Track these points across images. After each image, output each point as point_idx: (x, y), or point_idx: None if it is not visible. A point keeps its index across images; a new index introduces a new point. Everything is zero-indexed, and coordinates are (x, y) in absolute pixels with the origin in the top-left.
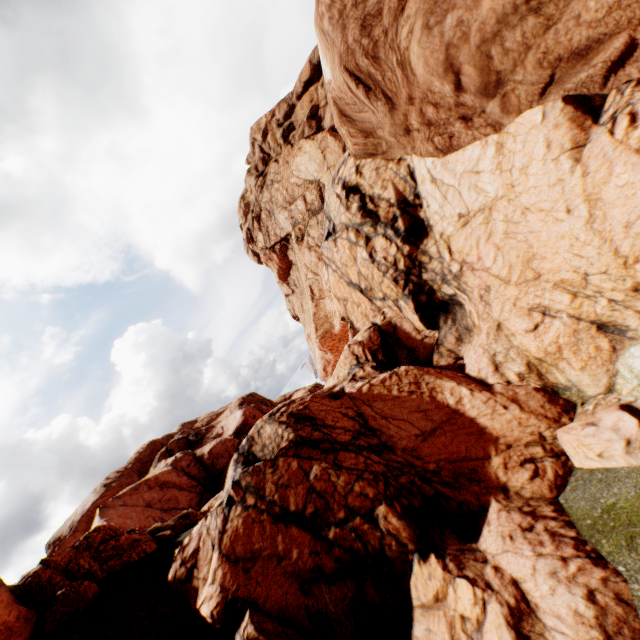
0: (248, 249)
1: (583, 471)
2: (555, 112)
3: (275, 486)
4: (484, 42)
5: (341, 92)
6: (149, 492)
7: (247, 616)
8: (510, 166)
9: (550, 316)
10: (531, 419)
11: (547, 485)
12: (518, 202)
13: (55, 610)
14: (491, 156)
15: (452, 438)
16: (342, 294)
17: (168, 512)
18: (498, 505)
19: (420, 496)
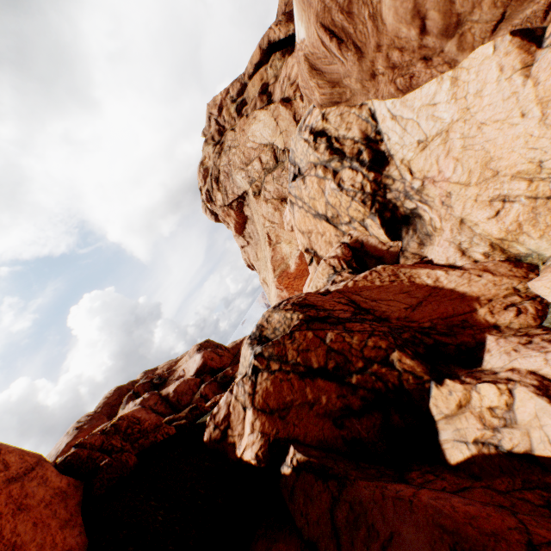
0: (206, 209)
1: None
2: (504, 44)
3: (296, 352)
4: None
5: (314, 48)
6: None
7: (292, 449)
8: (465, 94)
9: (510, 202)
10: (504, 280)
11: (531, 317)
12: (474, 120)
13: (101, 477)
14: (446, 89)
15: (438, 304)
16: (307, 227)
17: None
18: (494, 337)
19: (422, 345)
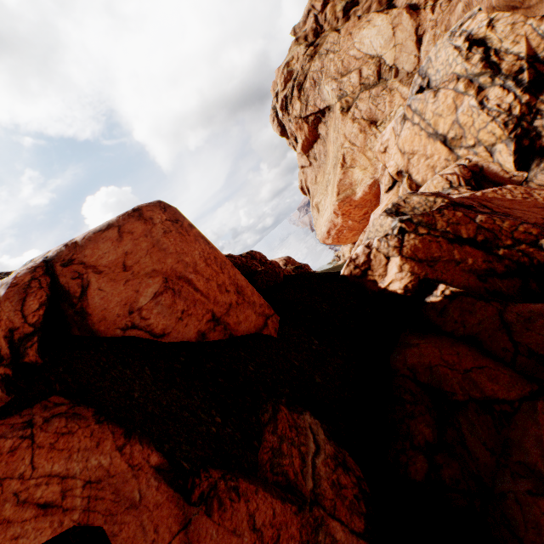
0: (274, 118)
1: None
2: None
3: (446, 223)
4: None
5: None
6: None
7: (442, 286)
8: None
9: None
10: None
11: None
12: None
13: (261, 277)
14: None
15: None
16: (412, 148)
17: None
18: None
19: None
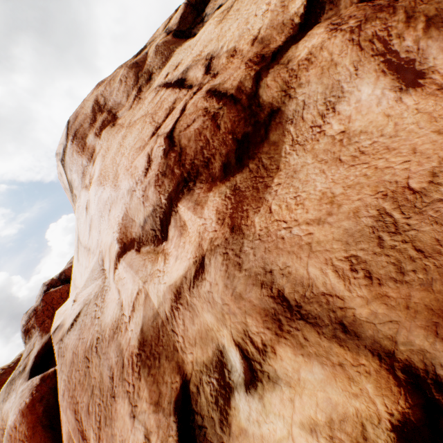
0: None
1: None
2: None
3: None
4: None
5: None
6: None
7: None
8: None
9: None
10: None
11: None
12: None
13: None
14: None
15: None
16: None
17: None
18: None
19: None
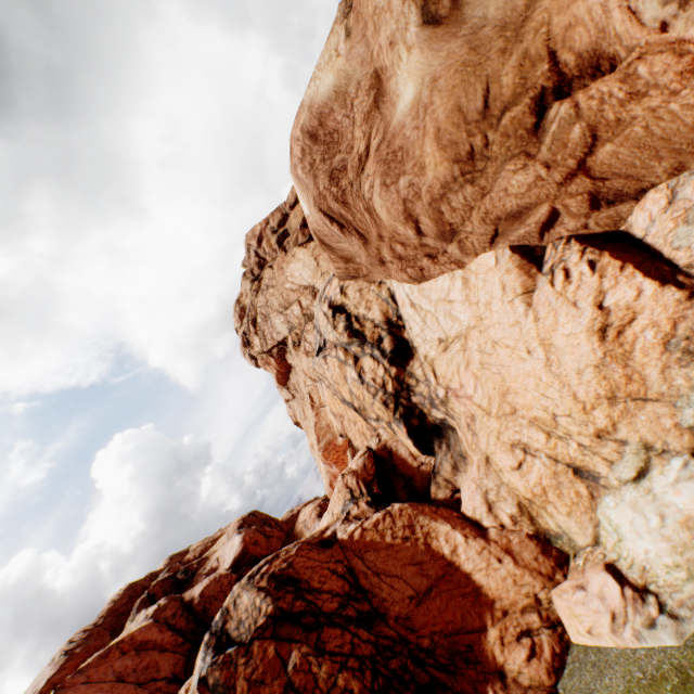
0: (245, 352)
1: (579, 649)
2: (505, 258)
3: (247, 683)
4: (434, 200)
5: (319, 225)
6: (122, 659)
7: None
8: (476, 300)
9: (531, 454)
10: (525, 576)
11: (545, 668)
12: (488, 334)
13: None
14: (459, 288)
15: (447, 601)
16: (338, 410)
17: (145, 686)
18: None
19: (414, 686)
